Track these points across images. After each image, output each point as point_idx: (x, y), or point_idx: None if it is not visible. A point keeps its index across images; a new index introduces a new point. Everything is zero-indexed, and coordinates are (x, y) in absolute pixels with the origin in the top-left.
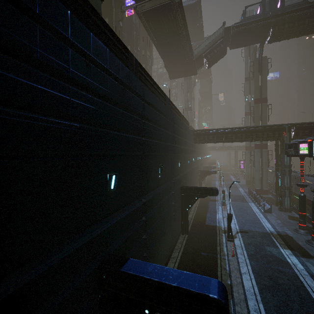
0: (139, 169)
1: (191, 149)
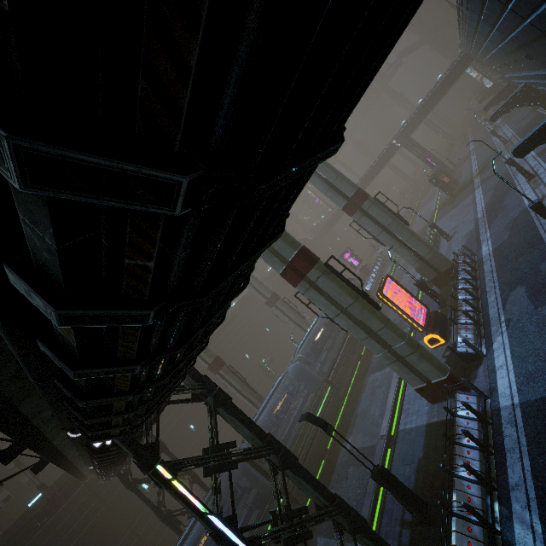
0: None
1: (96, 517)
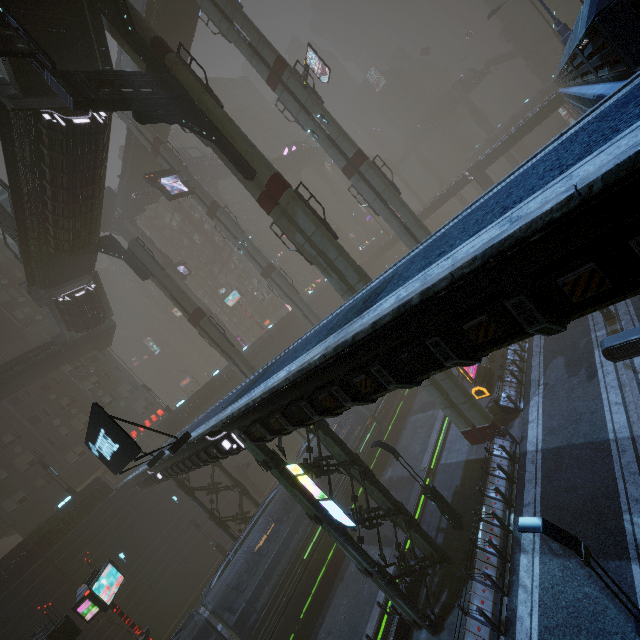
0: None
1: (128, 522)
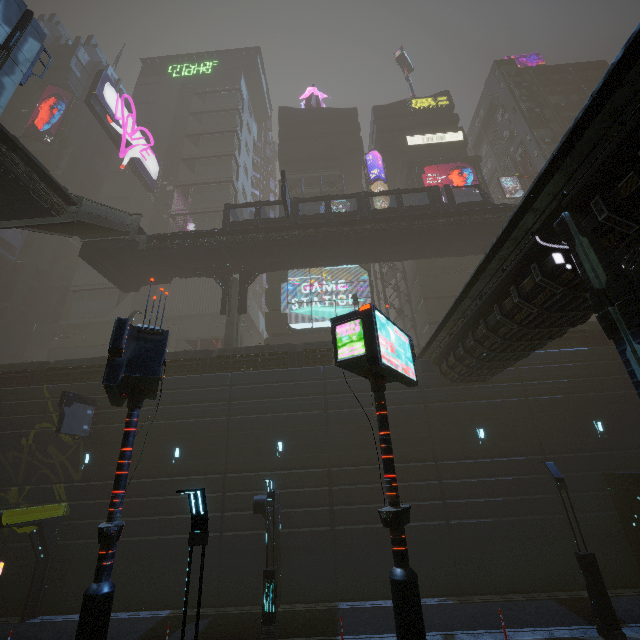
0: (638, 419)
1: None
